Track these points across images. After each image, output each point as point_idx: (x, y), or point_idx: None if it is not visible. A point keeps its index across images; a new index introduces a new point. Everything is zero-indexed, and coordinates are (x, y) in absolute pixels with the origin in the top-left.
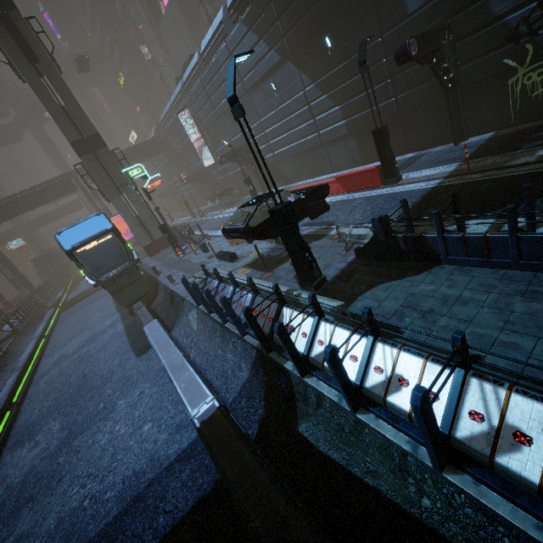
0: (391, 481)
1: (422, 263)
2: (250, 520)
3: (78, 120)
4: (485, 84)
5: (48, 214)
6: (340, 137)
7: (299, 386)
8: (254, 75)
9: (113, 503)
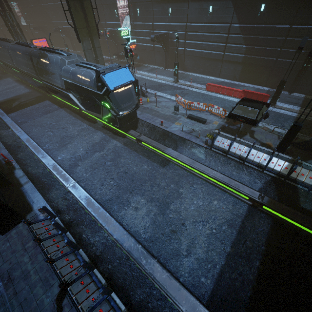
0: None
1: None
2: None
3: None
4: None
5: None
6: (235, 61)
7: (303, 193)
8: None
9: (230, 230)
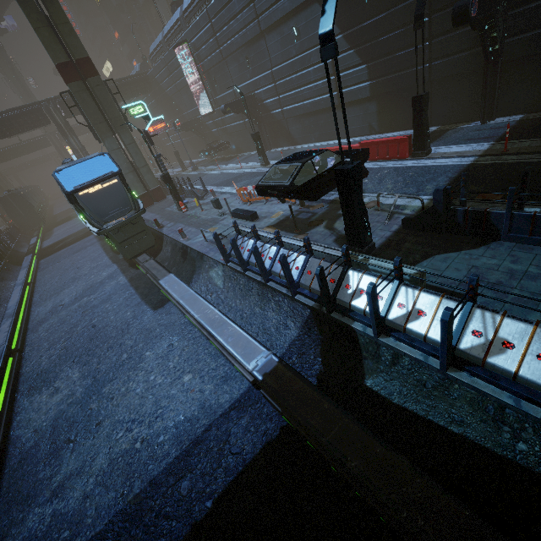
0: (481, 429)
1: (477, 238)
2: (348, 460)
3: (65, 37)
4: (527, 62)
5: (9, 148)
6: (361, 99)
7: (368, 345)
8: (274, 14)
9: (170, 446)
